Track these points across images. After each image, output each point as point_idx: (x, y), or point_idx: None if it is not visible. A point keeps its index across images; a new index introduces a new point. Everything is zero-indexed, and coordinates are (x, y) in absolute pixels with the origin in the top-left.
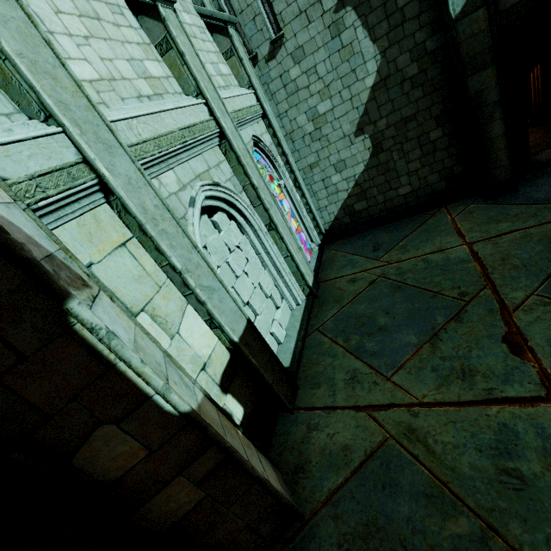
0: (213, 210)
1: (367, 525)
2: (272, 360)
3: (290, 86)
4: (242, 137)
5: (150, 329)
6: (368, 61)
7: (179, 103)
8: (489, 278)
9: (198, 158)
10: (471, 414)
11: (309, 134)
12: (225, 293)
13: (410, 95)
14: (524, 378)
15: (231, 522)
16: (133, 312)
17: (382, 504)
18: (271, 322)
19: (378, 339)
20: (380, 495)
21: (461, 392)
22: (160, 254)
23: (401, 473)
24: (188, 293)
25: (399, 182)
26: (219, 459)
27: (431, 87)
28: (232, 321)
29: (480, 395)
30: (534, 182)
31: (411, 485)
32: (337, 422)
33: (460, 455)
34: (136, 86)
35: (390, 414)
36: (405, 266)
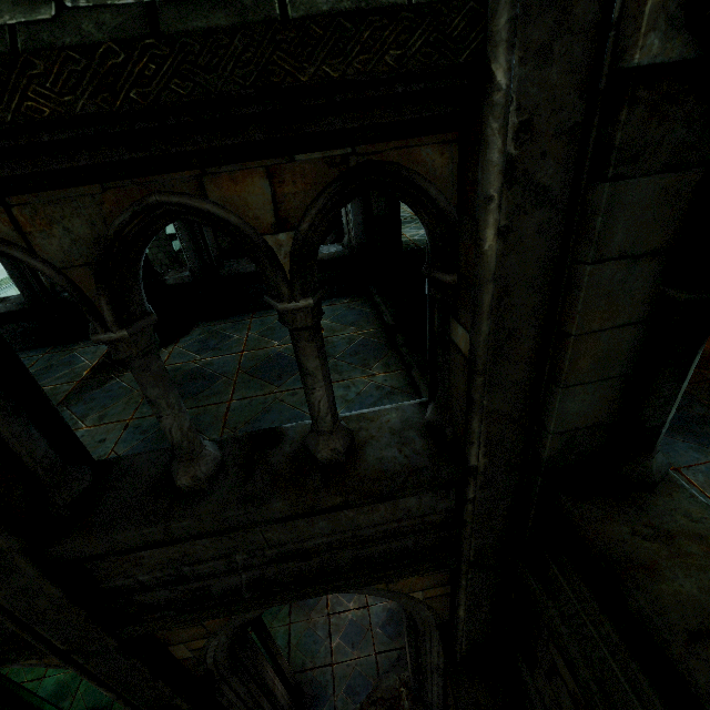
0: None
1: None
2: None
3: None
4: None
5: None
6: None
7: None
8: None
9: (3, 295)
10: None
11: None
12: None
13: None
14: None
15: None
16: None
17: None
18: None
19: None
20: None
21: None
22: None
23: None
24: None
25: None
26: None
27: None
28: None
29: None
30: None
31: None
32: None
33: None
34: None
35: None
36: None
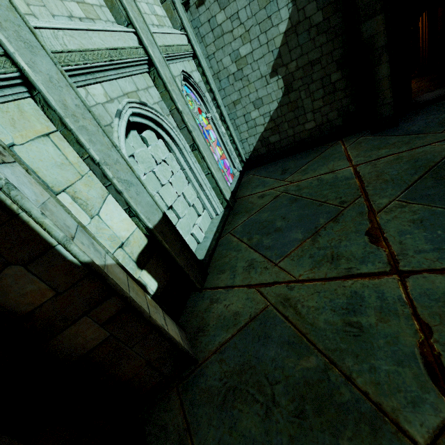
0: (143, 128)
1: (242, 365)
2: (185, 249)
3: (217, 30)
4: (169, 67)
5: (70, 207)
6: (281, 9)
7: (108, 28)
8: (364, 190)
9: (127, 80)
10: (332, 286)
11: (233, 74)
12: (142, 188)
13: (315, 41)
14: (376, 259)
15: (134, 359)
16: (54, 190)
17: (256, 350)
18: (192, 225)
19: (273, 237)
20: (256, 344)
21: (328, 271)
22: (81, 147)
23: (274, 329)
24: (108, 184)
25: (306, 118)
26: (121, 306)
27: (333, 34)
28: (147, 212)
29: (342, 273)
30: (412, 119)
31: (279, 337)
32: (233, 296)
33: (319, 314)
34: (68, 7)
35: (273, 289)
36: (303, 184)
